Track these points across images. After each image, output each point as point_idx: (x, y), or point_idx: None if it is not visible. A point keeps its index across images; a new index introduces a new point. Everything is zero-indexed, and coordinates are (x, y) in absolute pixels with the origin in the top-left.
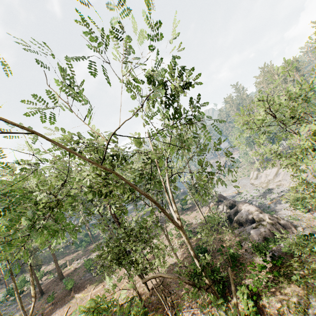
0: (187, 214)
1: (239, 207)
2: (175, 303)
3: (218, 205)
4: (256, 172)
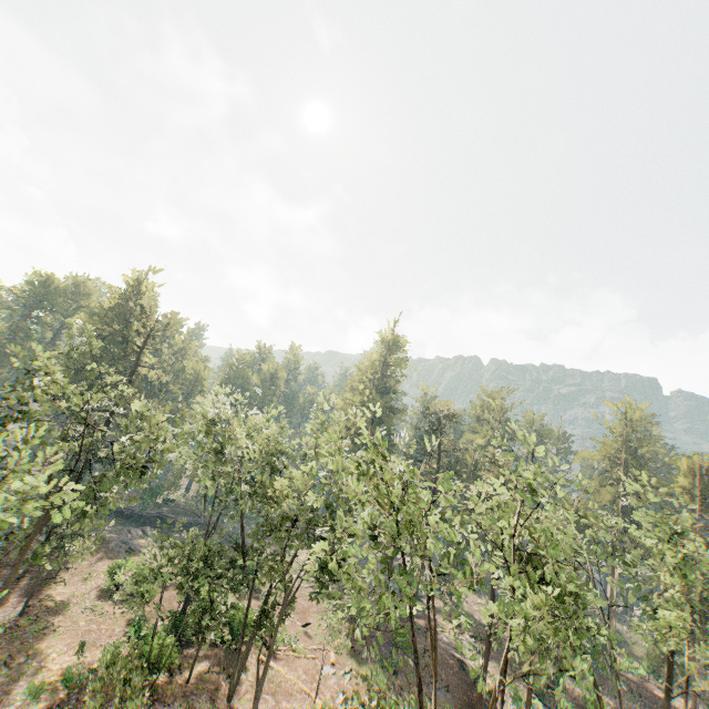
0: None
1: None
2: None
3: None
4: None
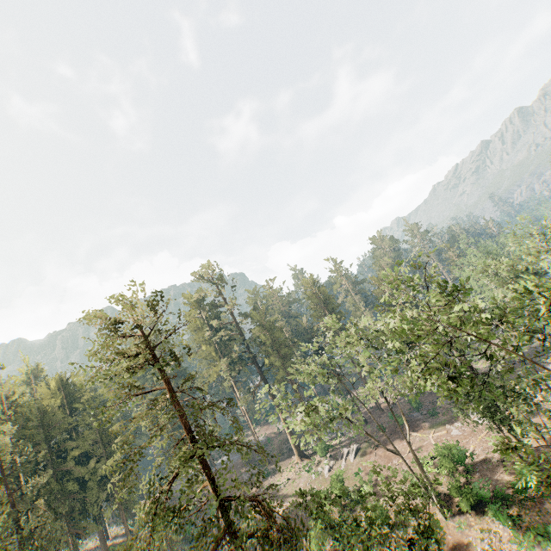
0: None
1: None
2: None
3: None
4: None
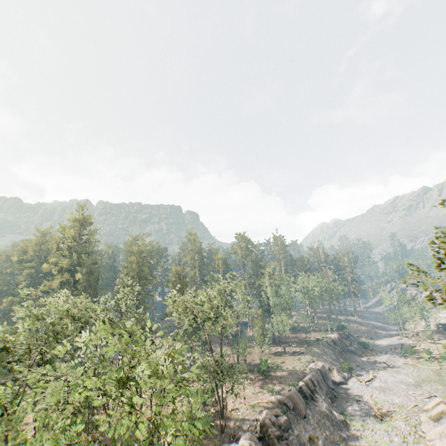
0: (248, 384)
1: (242, 436)
2: None
3: (274, 407)
4: (442, 405)
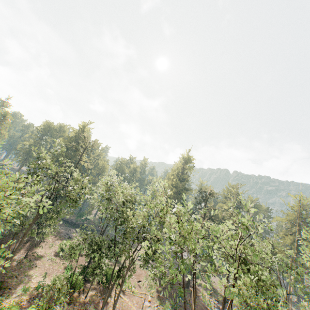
0: None
1: None
2: (70, 309)
3: None
4: None
